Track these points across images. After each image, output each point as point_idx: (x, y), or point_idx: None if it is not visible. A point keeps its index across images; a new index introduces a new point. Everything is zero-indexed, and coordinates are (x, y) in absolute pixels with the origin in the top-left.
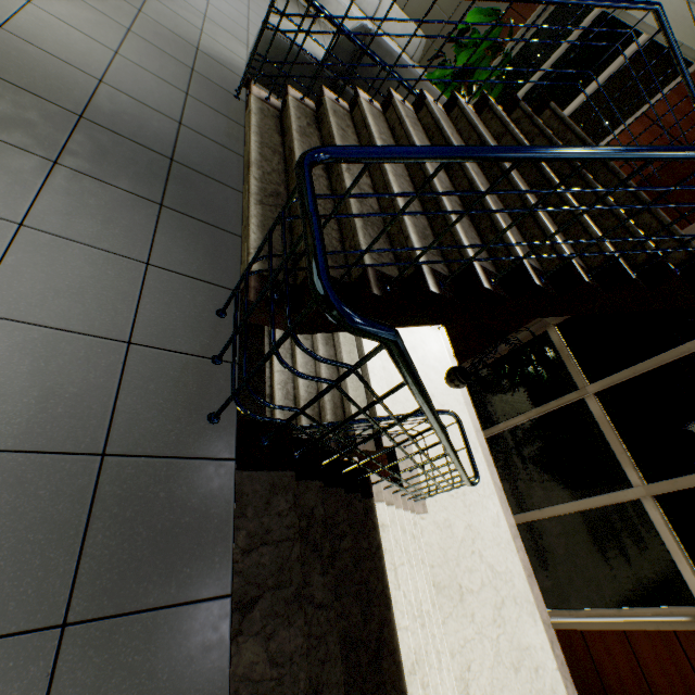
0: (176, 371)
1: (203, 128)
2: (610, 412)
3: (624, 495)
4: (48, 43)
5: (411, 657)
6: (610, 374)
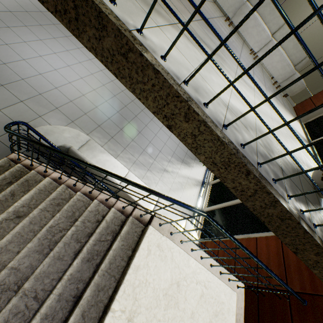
0: None
1: None
2: None
3: None
4: None
5: None
6: None
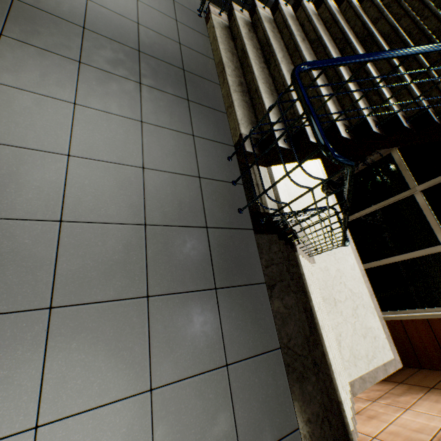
0: (220, 190)
1: (190, 44)
2: (431, 201)
3: (435, 249)
4: (108, 4)
5: (320, 323)
6: (433, 178)
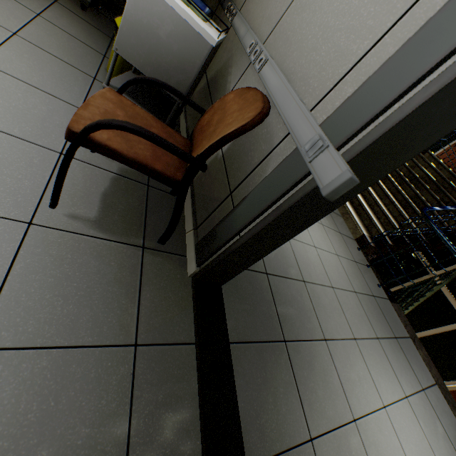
0: (365, 270)
1: None
2: (448, 285)
3: None
4: None
5: None
6: (446, 266)
